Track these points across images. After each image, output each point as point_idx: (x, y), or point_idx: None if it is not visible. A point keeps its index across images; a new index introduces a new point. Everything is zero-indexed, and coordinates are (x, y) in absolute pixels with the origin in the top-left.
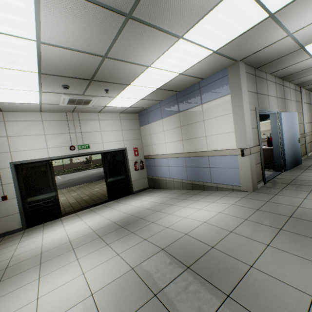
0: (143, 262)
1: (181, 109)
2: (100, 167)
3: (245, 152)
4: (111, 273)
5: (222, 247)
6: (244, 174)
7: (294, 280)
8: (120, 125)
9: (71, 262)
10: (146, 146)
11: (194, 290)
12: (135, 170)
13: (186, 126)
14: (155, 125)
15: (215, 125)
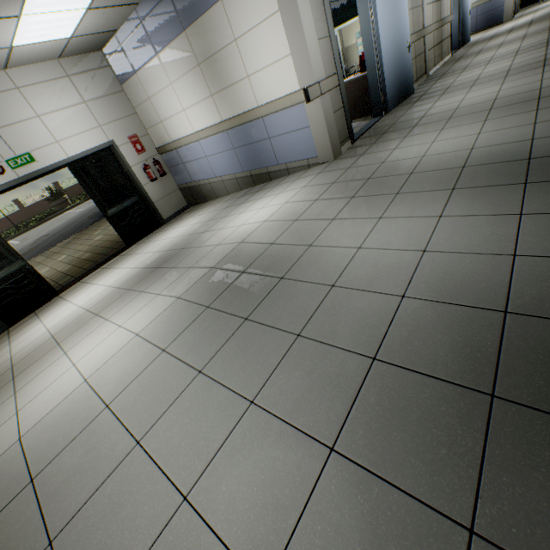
0: (190, 288)
1: (187, 21)
2: (89, 200)
3: (312, 93)
4: (154, 312)
5: (283, 240)
6: (319, 135)
7: (348, 242)
8: (74, 91)
9: (100, 325)
10: (153, 126)
11: (248, 288)
12: (152, 182)
13: (208, 60)
14: (149, 74)
15: (257, 47)
